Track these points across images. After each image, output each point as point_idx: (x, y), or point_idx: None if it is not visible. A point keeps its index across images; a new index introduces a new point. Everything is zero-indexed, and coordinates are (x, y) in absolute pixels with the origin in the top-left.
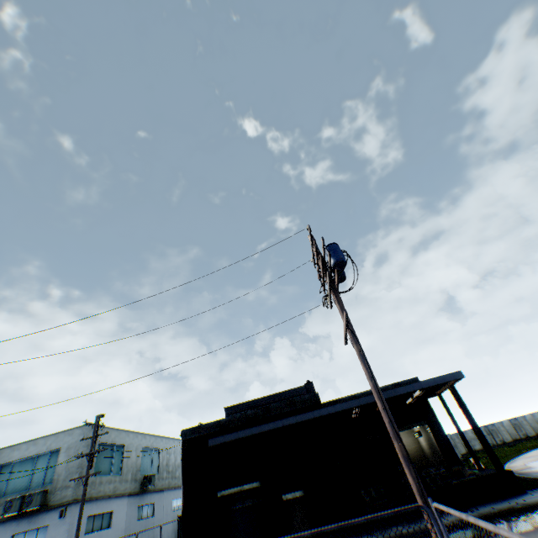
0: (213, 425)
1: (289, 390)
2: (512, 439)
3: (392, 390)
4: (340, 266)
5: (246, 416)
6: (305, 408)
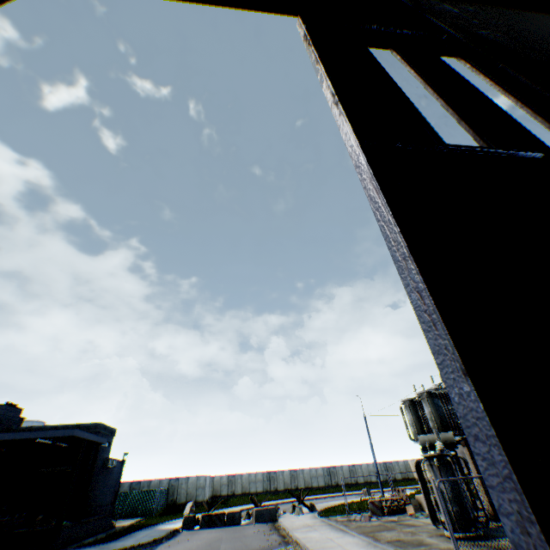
0: None
1: None
2: (285, 488)
3: (2, 434)
4: None
5: None
6: None
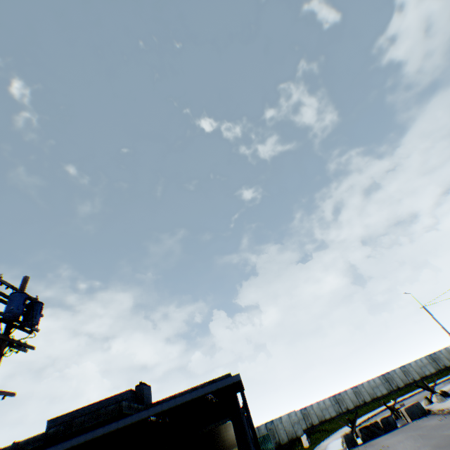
0: (11, 449)
1: (115, 395)
2: (354, 405)
3: (179, 397)
4: (14, 316)
5: (48, 435)
6: (107, 420)
